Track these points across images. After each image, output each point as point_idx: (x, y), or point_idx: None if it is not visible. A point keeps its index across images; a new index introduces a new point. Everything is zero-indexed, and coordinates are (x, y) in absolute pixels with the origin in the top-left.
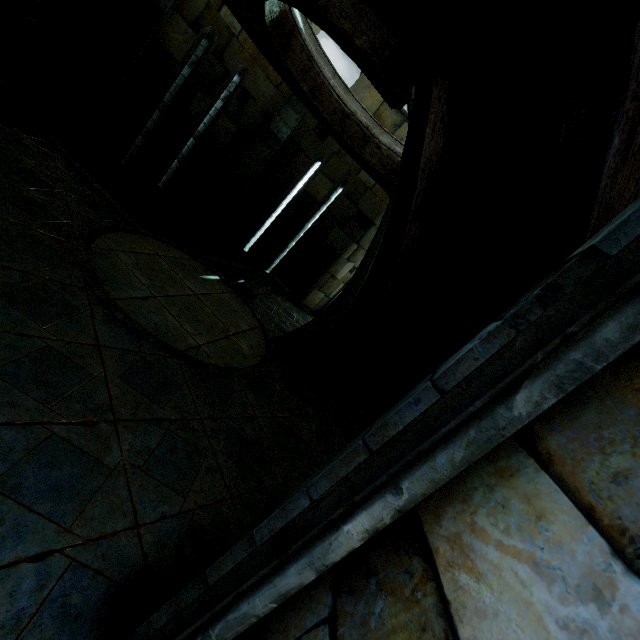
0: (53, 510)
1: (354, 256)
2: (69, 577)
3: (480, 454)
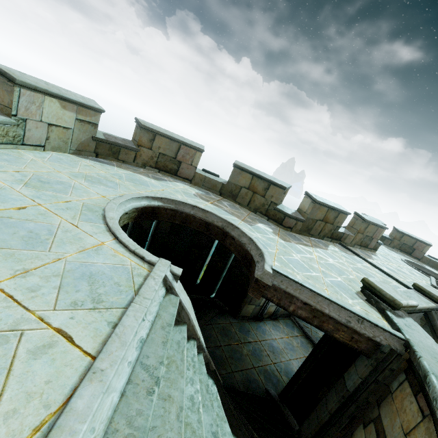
0: None
1: None
2: None
3: None
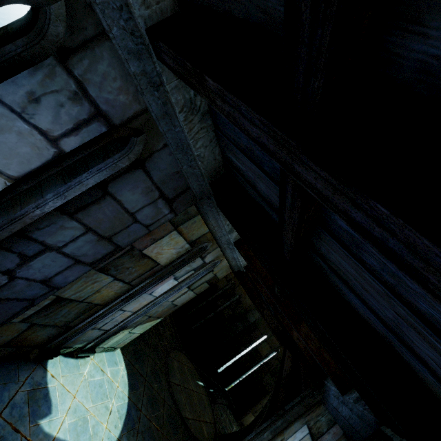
0: None
1: None
2: None
3: None
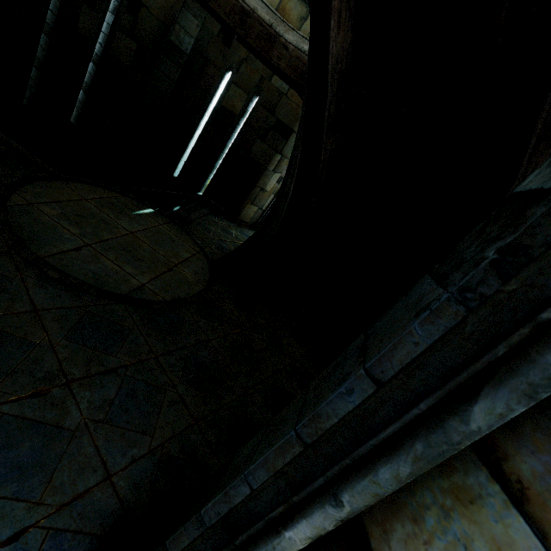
0: (19, 489)
1: (279, 167)
2: (48, 546)
3: (430, 467)
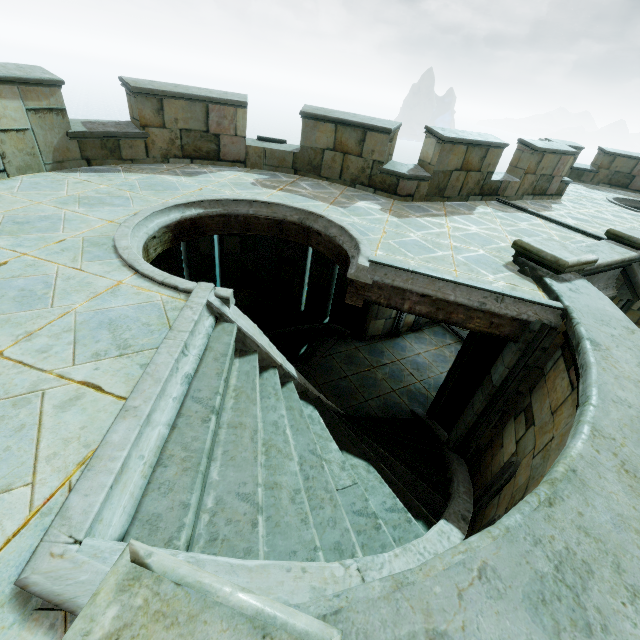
0: None
1: None
2: None
3: None
